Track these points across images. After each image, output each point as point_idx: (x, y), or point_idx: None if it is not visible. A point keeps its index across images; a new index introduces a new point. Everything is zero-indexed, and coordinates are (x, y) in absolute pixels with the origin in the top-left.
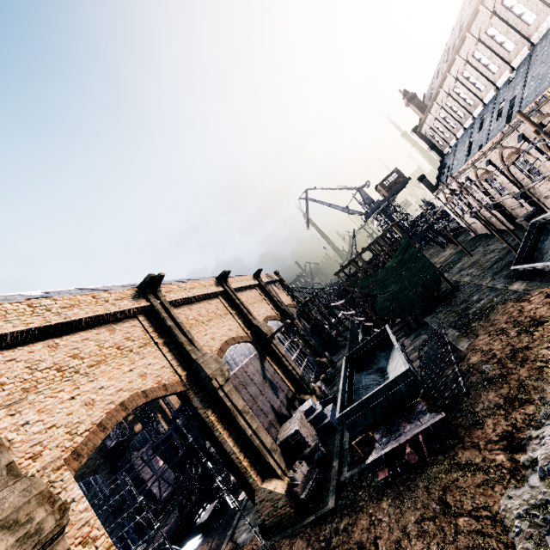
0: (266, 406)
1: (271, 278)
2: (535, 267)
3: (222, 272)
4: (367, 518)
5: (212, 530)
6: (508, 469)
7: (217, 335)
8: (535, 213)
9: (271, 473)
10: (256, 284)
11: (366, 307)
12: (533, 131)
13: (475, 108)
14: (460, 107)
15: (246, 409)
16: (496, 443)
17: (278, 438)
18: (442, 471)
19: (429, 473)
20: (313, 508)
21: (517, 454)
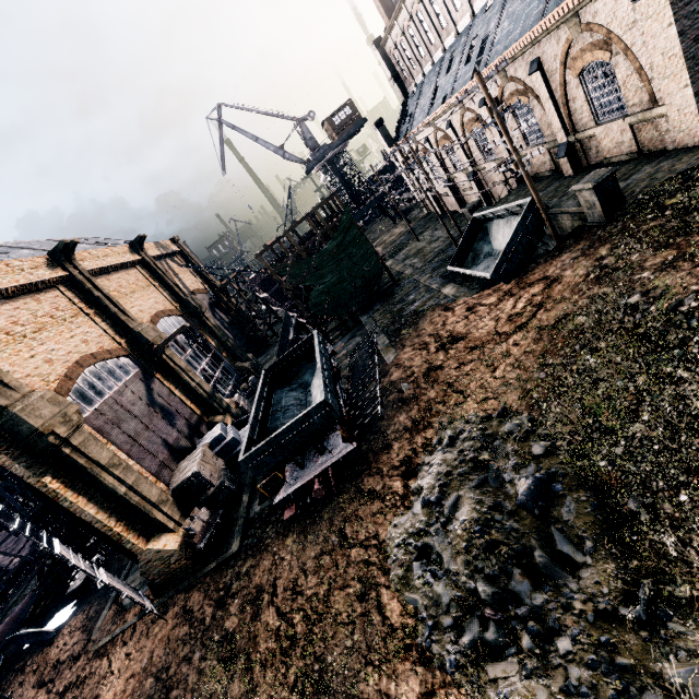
0: (155, 444)
1: (166, 248)
2: (466, 273)
3: (58, 244)
4: (270, 558)
5: (91, 594)
6: (401, 496)
7: (59, 354)
8: (479, 205)
9: (159, 529)
10: (136, 261)
11: (297, 302)
12: (487, 108)
13: (448, 35)
14: (431, 27)
15: (115, 461)
16: (397, 468)
17: (172, 484)
18: (347, 500)
19: (335, 504)
20: (215, 554)
21: (411, 480)
